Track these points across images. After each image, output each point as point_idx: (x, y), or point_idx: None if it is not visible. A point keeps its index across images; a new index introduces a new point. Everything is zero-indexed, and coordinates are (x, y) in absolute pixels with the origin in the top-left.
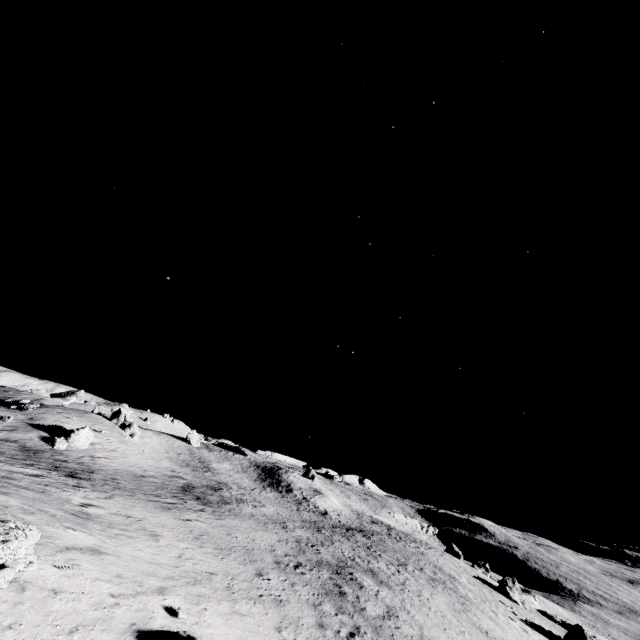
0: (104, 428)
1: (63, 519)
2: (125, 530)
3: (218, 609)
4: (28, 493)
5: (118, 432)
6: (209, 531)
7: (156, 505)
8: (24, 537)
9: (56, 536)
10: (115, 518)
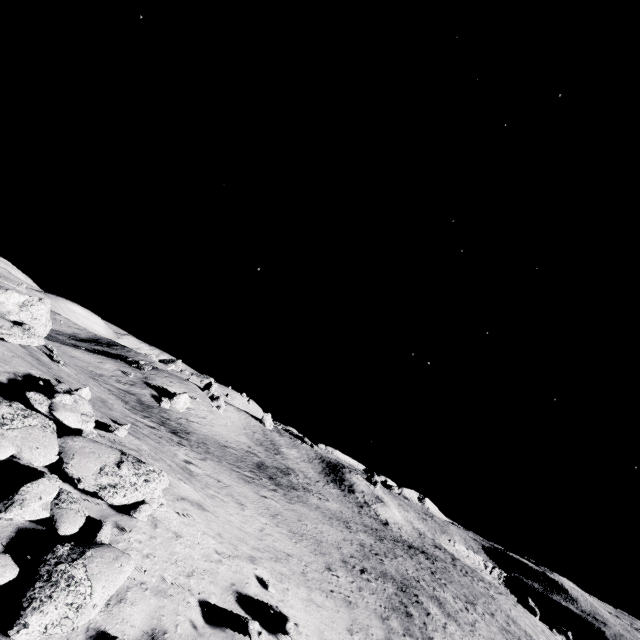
0: (198, 396)
1: (176, 471)
2: (218, 493)
3: (298, 592)
4: (150, 441)
5: (208, 402)
6: (282, 512)
7: (238, 476)
8: (159, 481)
9: (173, 485)
10: (209, 479)
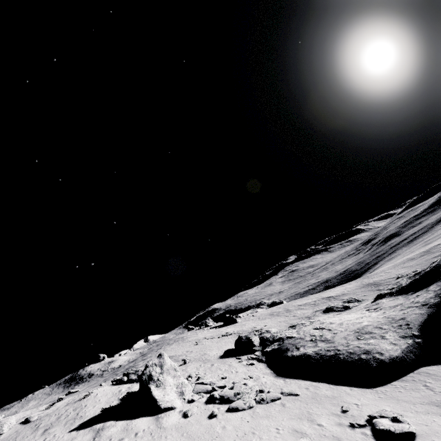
0: None
1: None
2: None
3: None
4: None
5: None
6: None
7: None
8: None
9: None
10: None
